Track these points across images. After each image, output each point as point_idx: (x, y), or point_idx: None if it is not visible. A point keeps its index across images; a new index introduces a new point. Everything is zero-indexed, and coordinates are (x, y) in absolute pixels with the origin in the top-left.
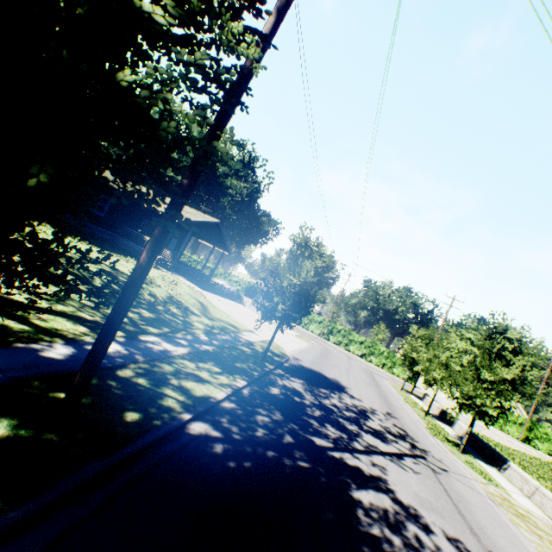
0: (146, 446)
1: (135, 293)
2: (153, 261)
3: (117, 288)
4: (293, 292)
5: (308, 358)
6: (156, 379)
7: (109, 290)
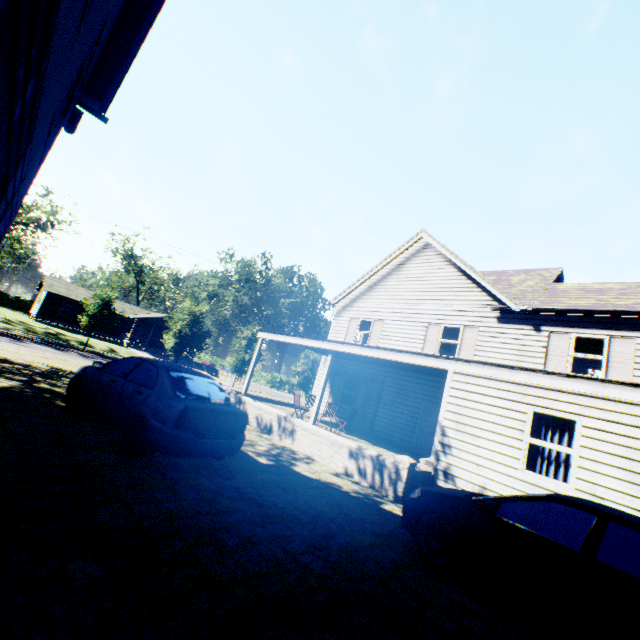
0: None
1: None
2: None
3: (43, 332)
4: (88, 313)
5: None
6: None
7: (36, 331)
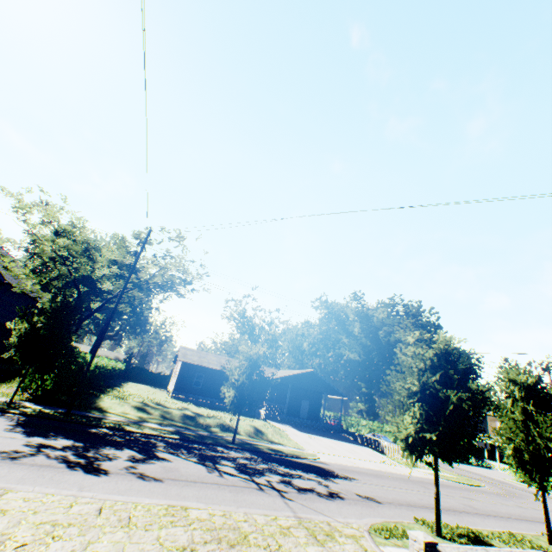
0: (75, 422)
1: (85, 375)
2: (89, 365)
3: (179, 416)
4: (232, 382)
5: (356, 469)
6: (116, 423)
7: (171, 416)
